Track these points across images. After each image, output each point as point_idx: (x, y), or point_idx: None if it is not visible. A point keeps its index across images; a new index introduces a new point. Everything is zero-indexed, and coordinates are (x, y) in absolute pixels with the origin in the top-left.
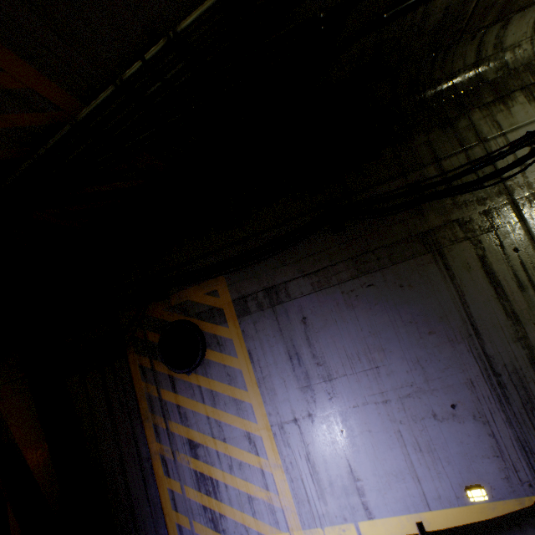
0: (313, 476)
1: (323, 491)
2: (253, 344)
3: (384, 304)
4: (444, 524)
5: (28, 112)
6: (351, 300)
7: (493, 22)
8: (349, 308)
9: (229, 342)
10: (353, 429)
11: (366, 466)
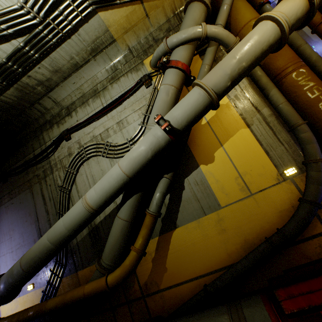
0: None
1: None
2: None
3: (15, 211)
4: (23, 302)
5: None
6: (7, 210)
7: (32, 104)
8: (6, 213)
9: None
10: (3, 265)
11: None
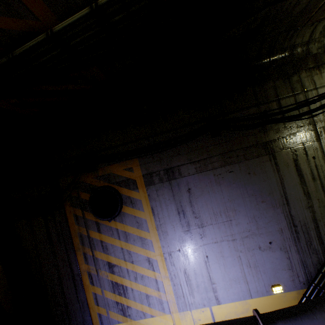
0: (187, 282)
1: (193, 290)
2: (155, 204)
3: (238, 183)
4: (258, 305)
5: (8, 16)
6: (219, 180)
7: None
8: (217, 184)
9: (139, 201)
10: (213, 255)
11: (219, 275)
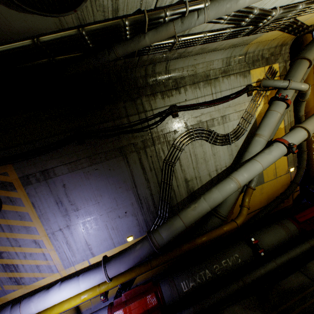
0: (69, 249)
1: (74, 253)
2: (35, 199)
3: (102, 177)
4: (120, 250)
5: None
6: (88, 176)
7: (149, 64)
8: (87, 179)
9: (19, 199)
10: (88, 227)
11: (93, 239)
